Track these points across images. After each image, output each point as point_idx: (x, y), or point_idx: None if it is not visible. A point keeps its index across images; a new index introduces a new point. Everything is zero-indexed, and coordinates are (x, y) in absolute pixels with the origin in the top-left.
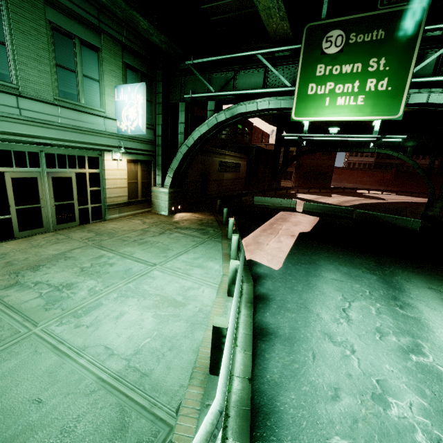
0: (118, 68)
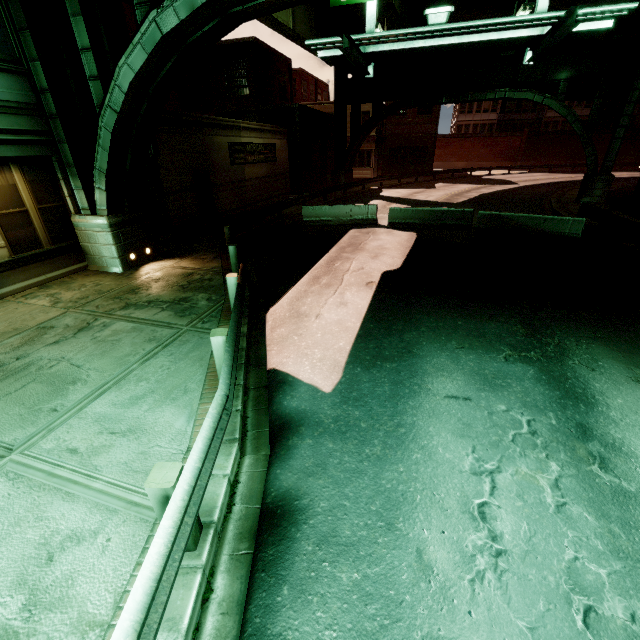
0: None
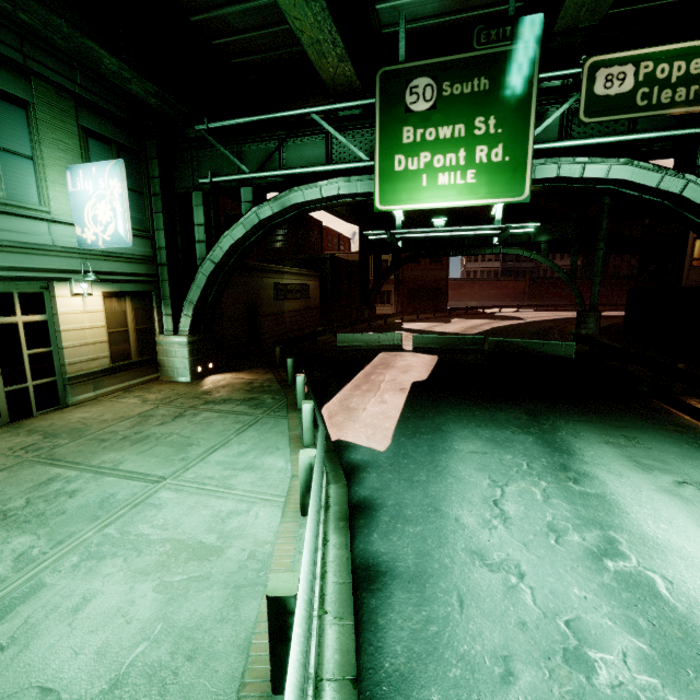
0: (70, 136)
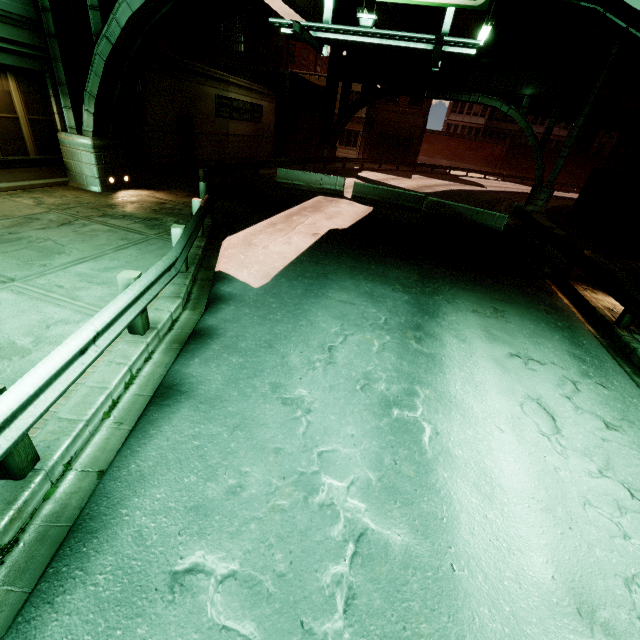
0: None
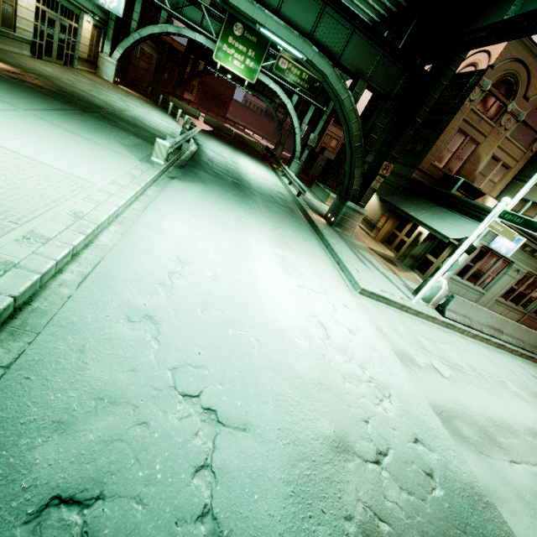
0: None
